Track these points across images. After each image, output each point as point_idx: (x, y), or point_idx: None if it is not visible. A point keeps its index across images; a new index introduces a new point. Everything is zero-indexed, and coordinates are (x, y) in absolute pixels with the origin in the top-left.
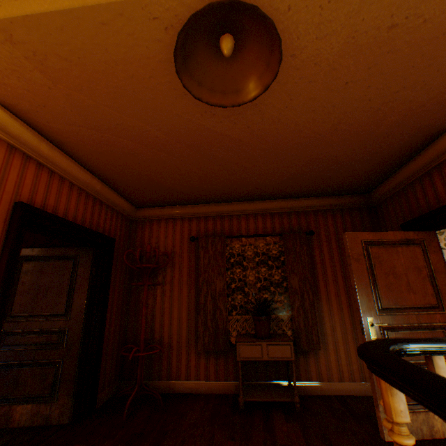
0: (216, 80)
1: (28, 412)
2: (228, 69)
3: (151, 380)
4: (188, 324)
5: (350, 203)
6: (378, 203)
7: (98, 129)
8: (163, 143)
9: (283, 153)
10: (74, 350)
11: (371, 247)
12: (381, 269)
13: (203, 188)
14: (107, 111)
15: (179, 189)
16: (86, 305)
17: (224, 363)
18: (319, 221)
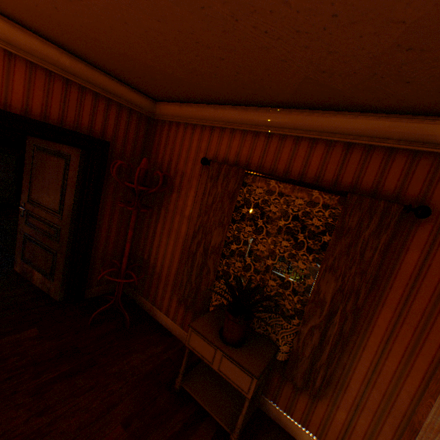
0: None
1: (41, 279)
2: None
3: (142, 295)
4: (178, 265)
5: None
6: None
7: None
8: None
9: None
10: (64, 249)
11: None
12: None
13: (205, 72)
14: None
15: (171, 72)
16: (73, 211)
17: None
18: None
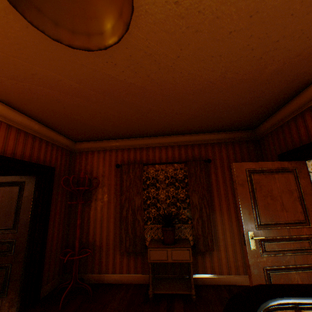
0: (76, 19)
1: None
2: (87, 5)
3: (86, 273)
4: (114, 231)
5: (239, 137)
6: (261, 137)
7: (17, 78)
8: (78, 90)
9: (182, 98)
10: (20, 257)
11: (254, 175)
12: (261, 192)
13: (123, 127)
14: (18, 62)
15: (104, 127)
16: (30, 221)
17: (141, 260)
18: (215, 151)
